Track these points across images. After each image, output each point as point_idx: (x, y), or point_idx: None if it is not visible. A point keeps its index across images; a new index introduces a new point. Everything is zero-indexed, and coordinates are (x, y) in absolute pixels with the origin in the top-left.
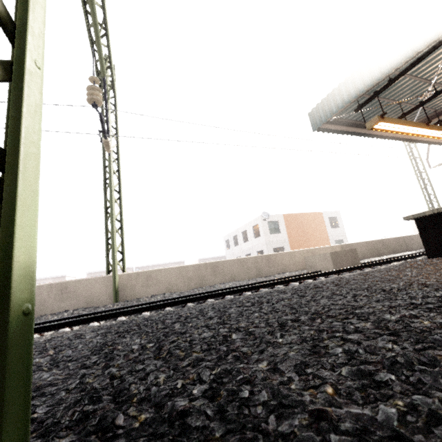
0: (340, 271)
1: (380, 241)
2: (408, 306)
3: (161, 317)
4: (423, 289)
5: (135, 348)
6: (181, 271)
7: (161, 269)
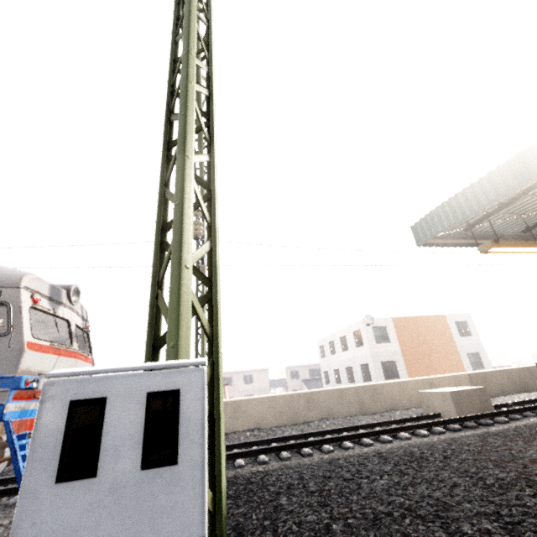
0: (463, 419)
1: (525, 369)
2: (490, 517)
3: (262, 478)
4: (524, 489)
5: (255, 523)
6: (272, 401)
7: (250, 399)
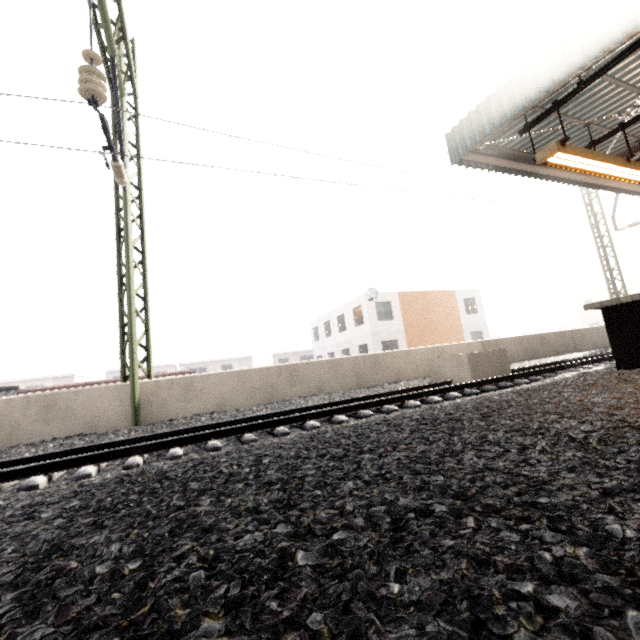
0: (481, 383)
1: (538, 336)
2: None
3: (189, 470)
4: None
5: (102, 571)
6: (241, 377)
7: (208, 375)
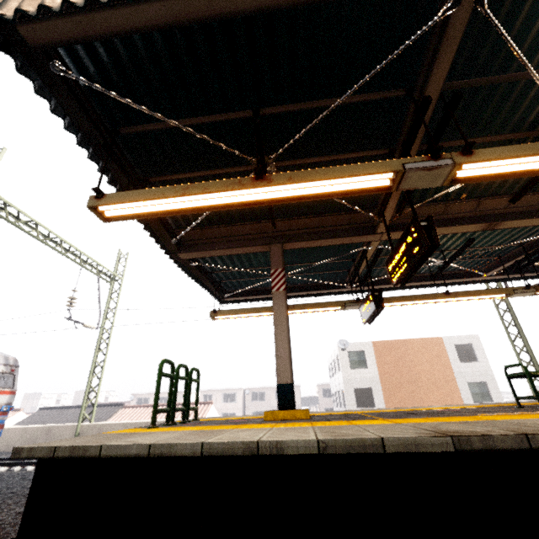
0: None
1: None
2: None
3: None
4: None
5: None
6: (126, 427)
7: (111, 424)
